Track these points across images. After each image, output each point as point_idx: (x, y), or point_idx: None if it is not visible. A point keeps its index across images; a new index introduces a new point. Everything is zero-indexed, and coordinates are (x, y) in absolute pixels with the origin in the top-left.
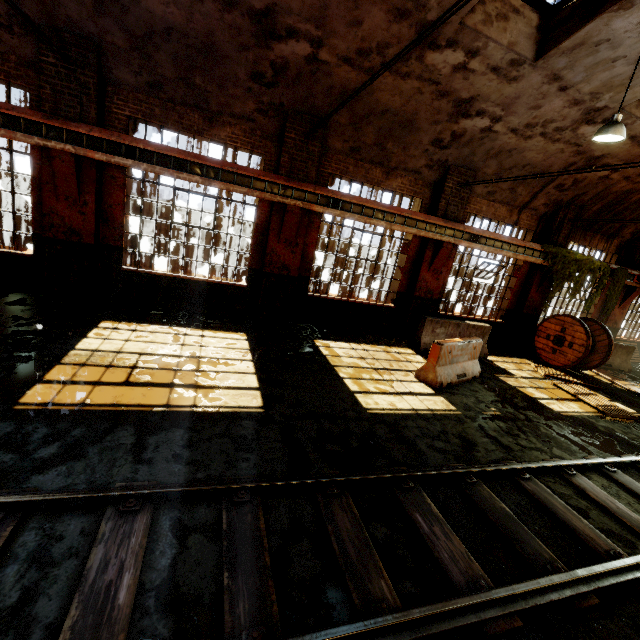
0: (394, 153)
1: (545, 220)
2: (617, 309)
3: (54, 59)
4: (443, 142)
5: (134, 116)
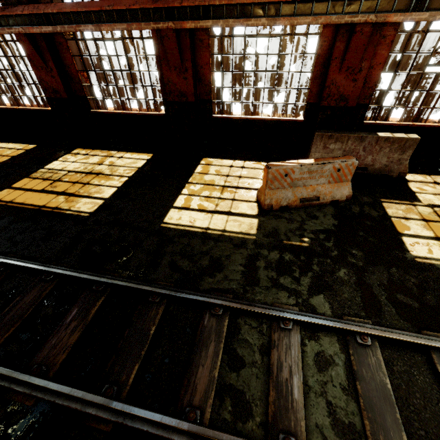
0: None
1: None
2: None
3: None
4: None
5: None
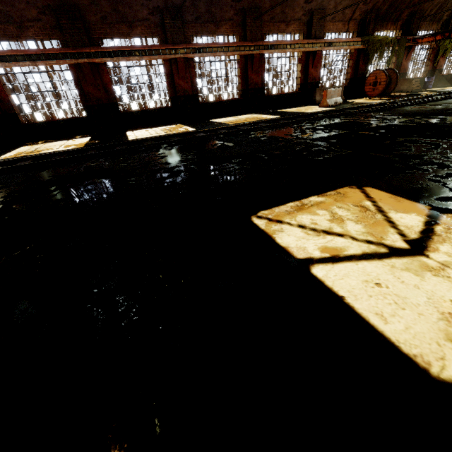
0: (289, 13)
1: (361, 23)
2: (405, 62)
3: (168, 20)
4: (309, 0)
5: (192, 34)
